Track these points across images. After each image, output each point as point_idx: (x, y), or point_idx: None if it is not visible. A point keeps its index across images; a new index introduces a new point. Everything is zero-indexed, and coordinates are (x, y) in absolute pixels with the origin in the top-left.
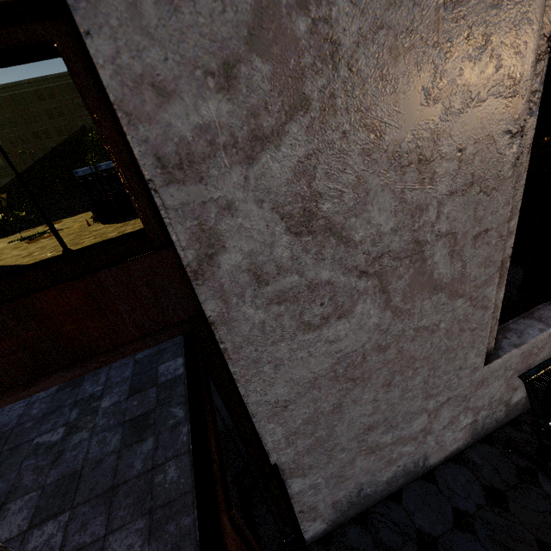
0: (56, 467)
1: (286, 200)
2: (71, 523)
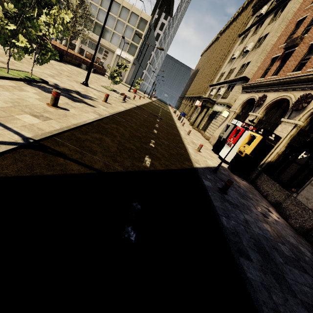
0: None
1: None
2: None
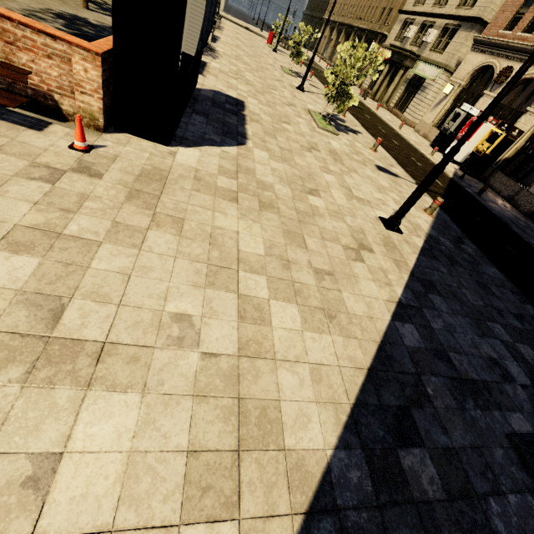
0: None
1: None
2: None
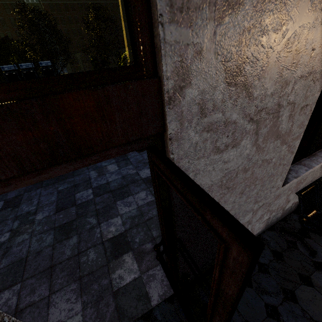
0: (6, 257)
1: (230, 57)
2: (23, 290)
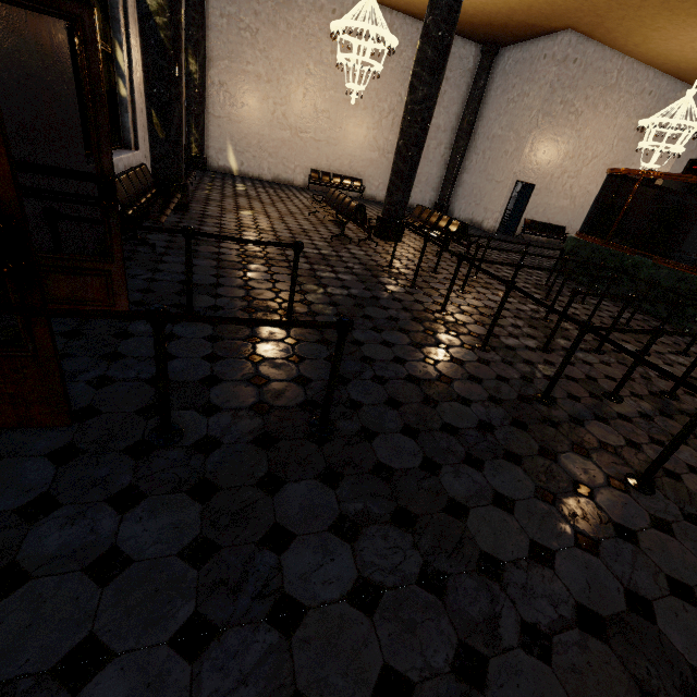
0: None
1: None
2: None
